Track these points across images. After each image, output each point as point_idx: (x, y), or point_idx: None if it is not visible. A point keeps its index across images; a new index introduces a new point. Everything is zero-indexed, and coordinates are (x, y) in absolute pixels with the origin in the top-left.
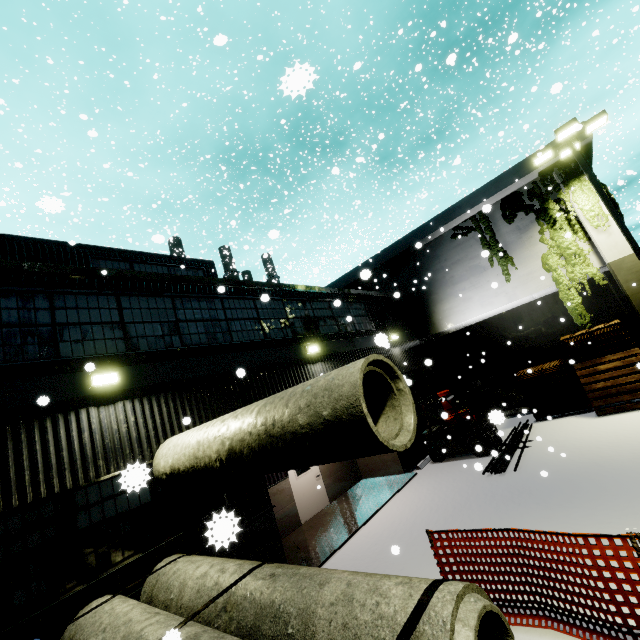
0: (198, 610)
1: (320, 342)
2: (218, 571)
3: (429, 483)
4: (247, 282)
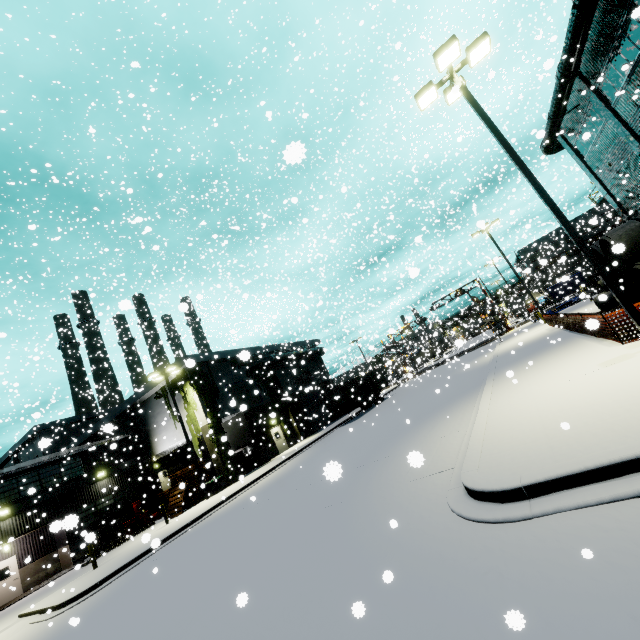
0: None
1: (16, 504)
2: None
3: (66, 574)
4: None
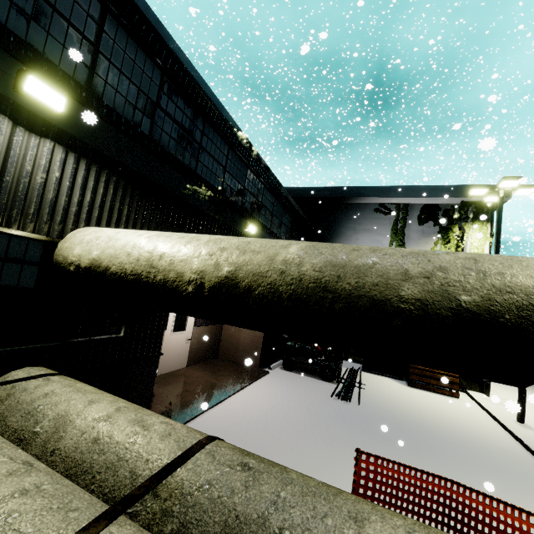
0: (132, 495)
1: (257, 227)
2: (134, 423)
3: (282, 385)
4: (235, 124)
